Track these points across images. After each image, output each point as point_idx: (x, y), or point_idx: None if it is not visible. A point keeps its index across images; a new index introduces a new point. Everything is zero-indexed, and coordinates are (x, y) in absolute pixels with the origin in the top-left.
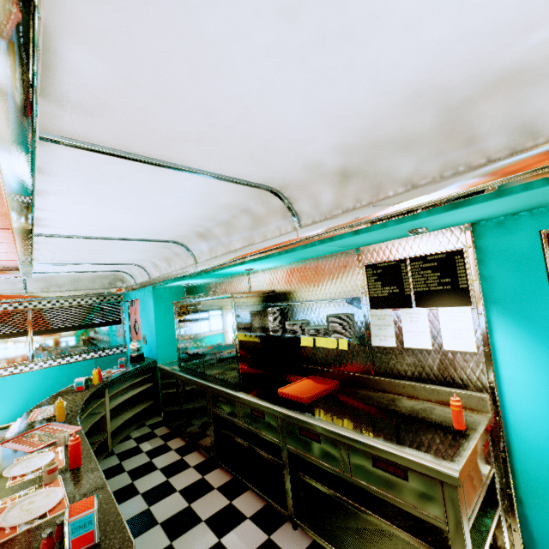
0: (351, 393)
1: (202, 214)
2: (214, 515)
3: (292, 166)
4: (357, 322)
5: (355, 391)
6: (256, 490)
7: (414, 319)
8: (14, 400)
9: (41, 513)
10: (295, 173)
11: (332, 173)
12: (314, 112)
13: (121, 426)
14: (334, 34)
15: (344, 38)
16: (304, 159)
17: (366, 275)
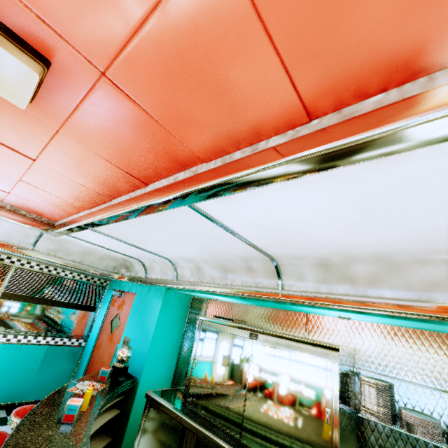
0: None
1: (396, 247)
2: None
3: None
4: None
5: None
6: None
7: None
8: None
9: None
10: None
11: None
12: None
13: None
14: None
15: None
16: None
17: None
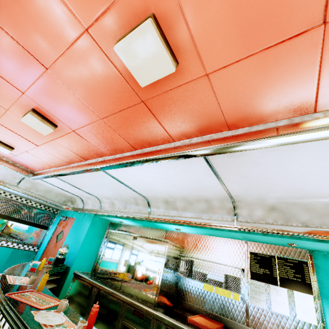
0: None
1: (186, 194)
2: None
3: (254, 196)
4: (240, 285)
5: None
6: None
7: (279, 293)
8: None
9: None
10: (250, 198)
11: (267, 205)
12: (290, 186)
13: None
14: (324, 175)
15: (326, 177)
16: (262, 196)
17: (250, 258)
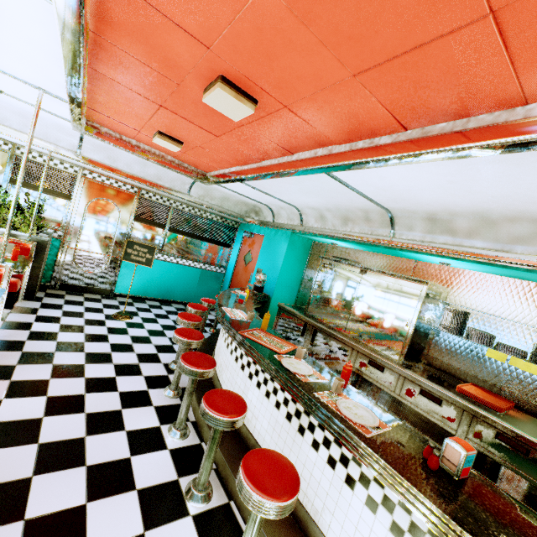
0: (534, 420)
1: (488, 207)
2: None
3: None
4: None
5: (536, 420)
6: None
7: None
8: (139, 277)
9: (377, 424)
10: None
11: None
12: None
13: None
14: None
15: None
16: None
17: None
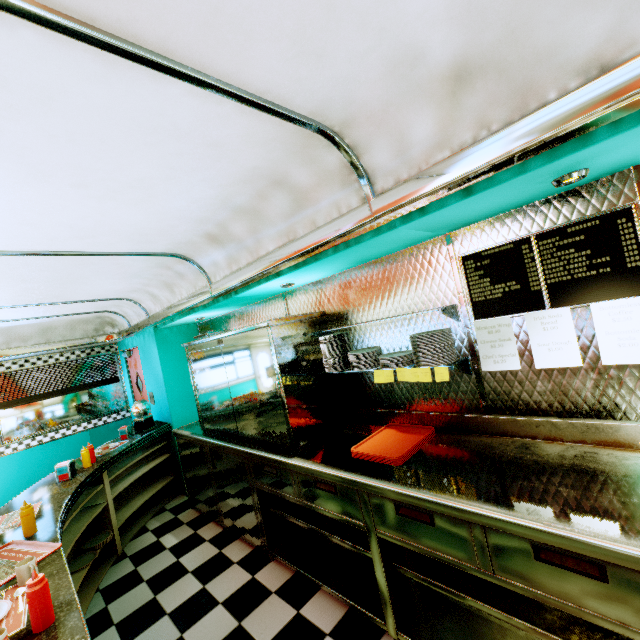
0: (457, 442)
1: (213, 195)
2: (277, 635)
3: (369, 66)
4: (454, 342)
5: (462, 439)
6: (332, 591)
7: (550, 326)
8: None
9: None
10: (370, 87)
11: (437, 78)
12: None
13: (133, 516)
14: None
15: None
16: (393, 45)
17: (465, 271)
